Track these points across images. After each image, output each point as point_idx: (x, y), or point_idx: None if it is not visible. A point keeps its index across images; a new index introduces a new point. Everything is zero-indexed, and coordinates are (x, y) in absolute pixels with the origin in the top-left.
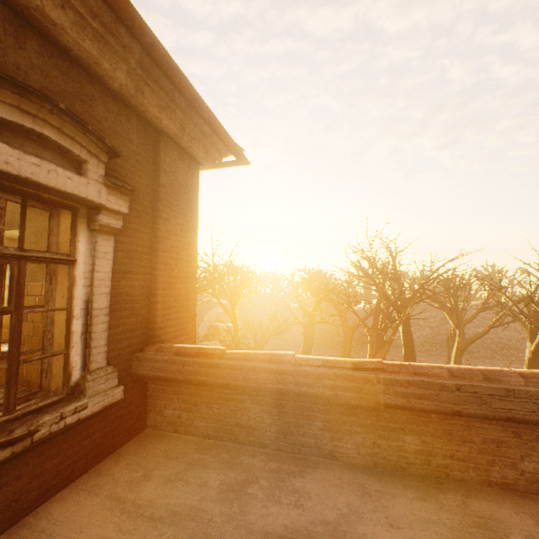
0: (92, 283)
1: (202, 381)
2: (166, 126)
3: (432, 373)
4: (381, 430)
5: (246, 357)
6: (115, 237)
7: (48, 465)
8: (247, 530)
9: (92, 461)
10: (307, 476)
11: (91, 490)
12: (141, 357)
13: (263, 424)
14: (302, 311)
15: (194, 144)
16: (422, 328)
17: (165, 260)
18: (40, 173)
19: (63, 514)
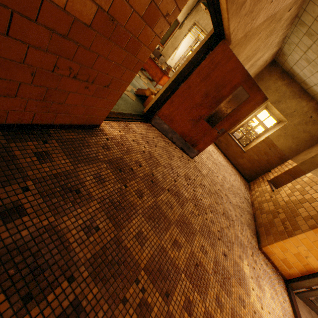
0: None
1: None
2: None
3: None
4: None
5: None
6: None
7: None
8: None
9: None
10: None
11: None
12: None
13: None
14: None
15: None
16: None
17: None
18: None
19: None
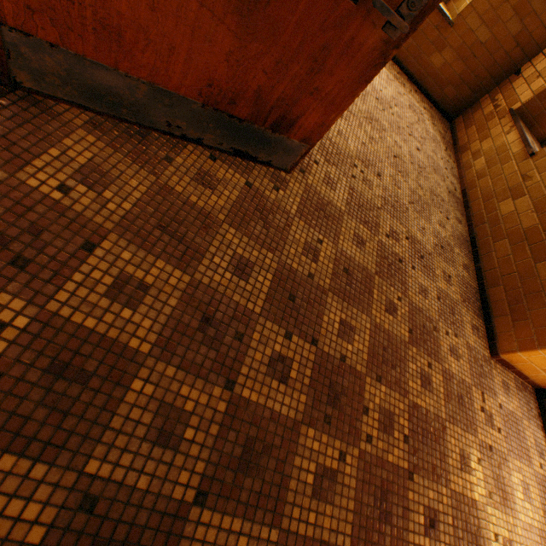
0: None
1: None
2: None
3: None
4: None
5: None
6: None
7: None
8: None
9: None
10: None
11: None
12: None
13: None
14: None
15: None
16: None
17: None
18: None
19: None
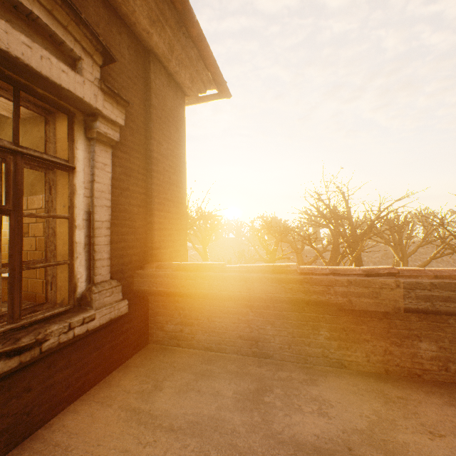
0: (92, 194)
1: (205, 294)
2: (156, 44)
3: (455, 275)
4: (392, 338)
5: (249, 269)
6: (112, 152)
7: (58, 377)
8: (276, 440)
9: (101, 373)
10: (321, 384)
11: (103, 402)
12: (142, 274)
13: (266, 336)
14: (266, 249)
15: (181, 70)
16: (366, 263)
17: (159, 182)
18: (32, 56)
19: (77, 426)
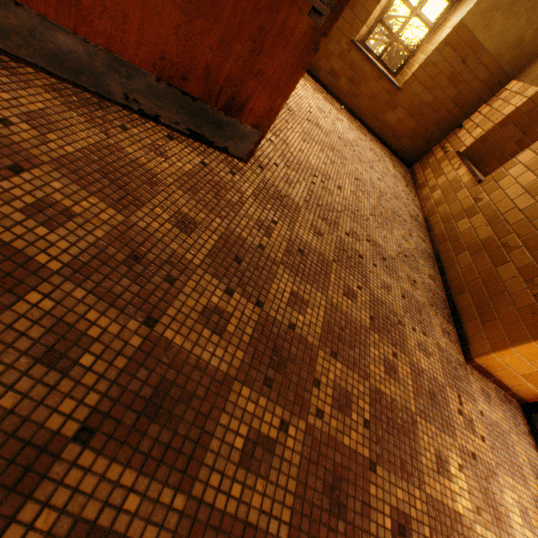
0: None
1: None
2: None
3: None
4: None
5: None
6: None
7: None
8: None
9: None
10: None
11: None
12: None
13: None
14: None
15: None
16: None
17: None
18: None
19: None
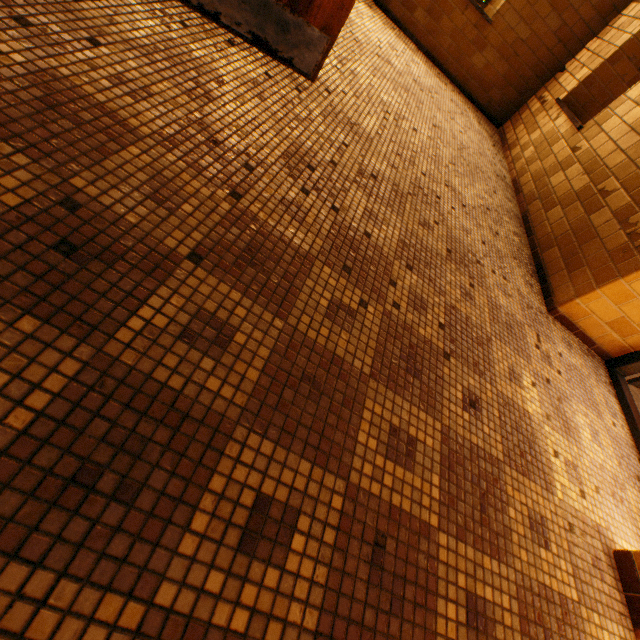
0: None
1: None
2: None
3: None
4: None
5: None
6: None
7: None
8: None
9: None
10: None
11: None
12: None
13: None
14: None
15: None
16: None
17: None
18: None
19: None
